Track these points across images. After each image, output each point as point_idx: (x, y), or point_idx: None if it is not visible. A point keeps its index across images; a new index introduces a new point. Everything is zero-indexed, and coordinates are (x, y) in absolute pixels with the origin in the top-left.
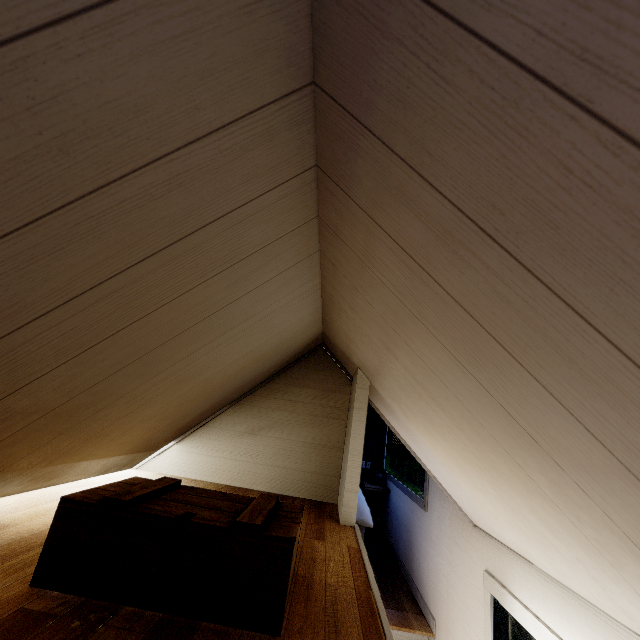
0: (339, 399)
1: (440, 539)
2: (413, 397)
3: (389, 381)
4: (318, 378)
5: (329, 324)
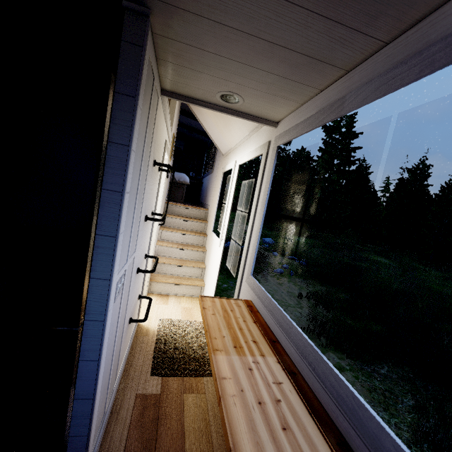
0: None
1: (215, 176)
2: None
3: None
4: None
5: None
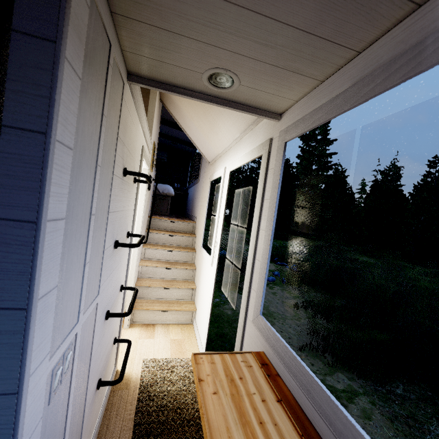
0: (147, 101)
1: (201, 186)
2: None
3: None
4: None
5: None
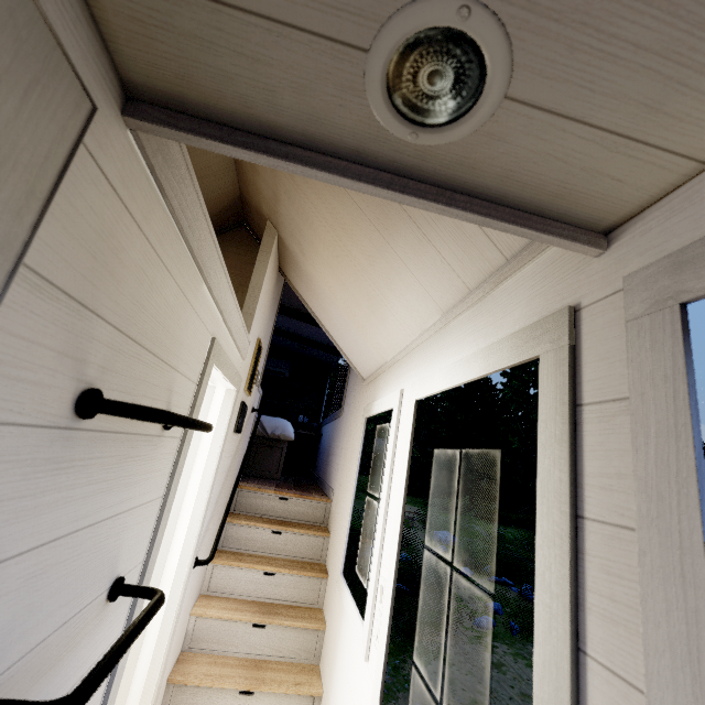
0: None
1: (346, 424)
2: (295, 198)
3: (283, 200)
4: (237, 251)
5: (240, 166)
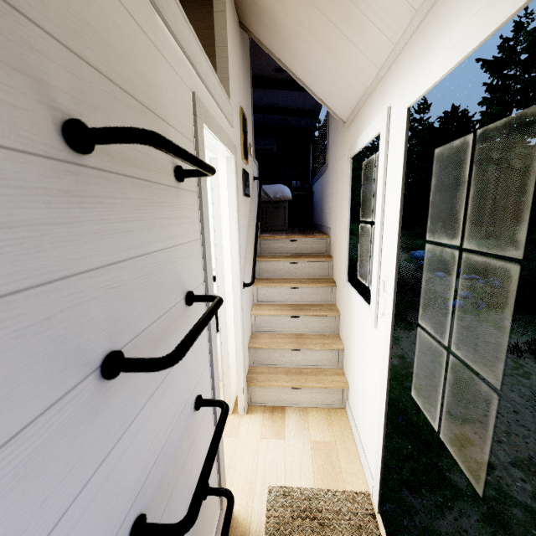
0: None
1: (333, 174)
2: None
3: None
4: (195, 18)
5: None
